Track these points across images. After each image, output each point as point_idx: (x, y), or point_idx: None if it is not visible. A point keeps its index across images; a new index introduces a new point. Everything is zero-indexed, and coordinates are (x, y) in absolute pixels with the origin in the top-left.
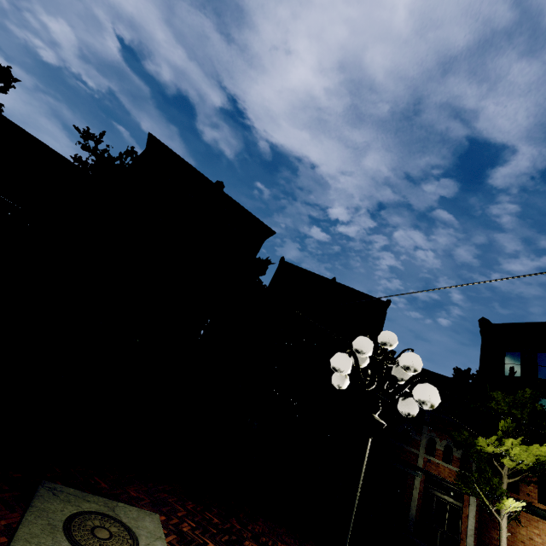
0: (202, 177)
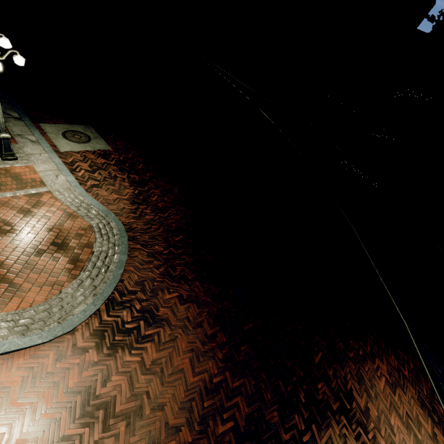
0: None
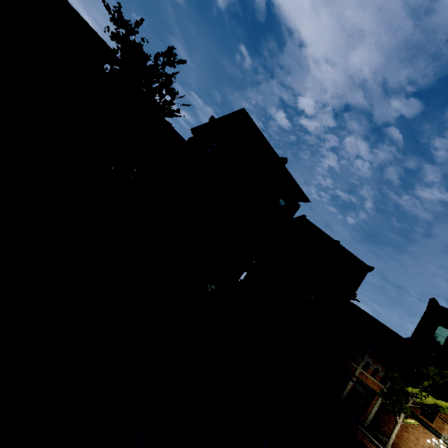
0: (273, 152)
